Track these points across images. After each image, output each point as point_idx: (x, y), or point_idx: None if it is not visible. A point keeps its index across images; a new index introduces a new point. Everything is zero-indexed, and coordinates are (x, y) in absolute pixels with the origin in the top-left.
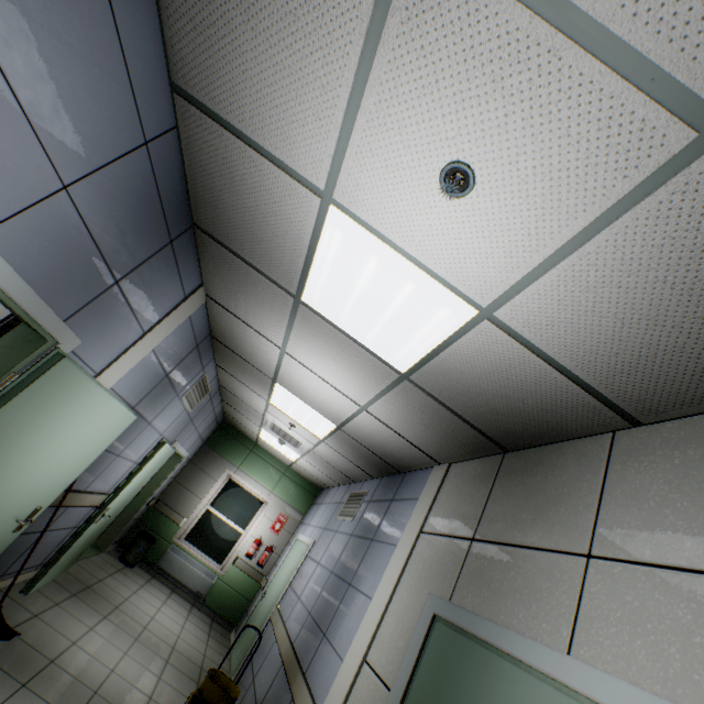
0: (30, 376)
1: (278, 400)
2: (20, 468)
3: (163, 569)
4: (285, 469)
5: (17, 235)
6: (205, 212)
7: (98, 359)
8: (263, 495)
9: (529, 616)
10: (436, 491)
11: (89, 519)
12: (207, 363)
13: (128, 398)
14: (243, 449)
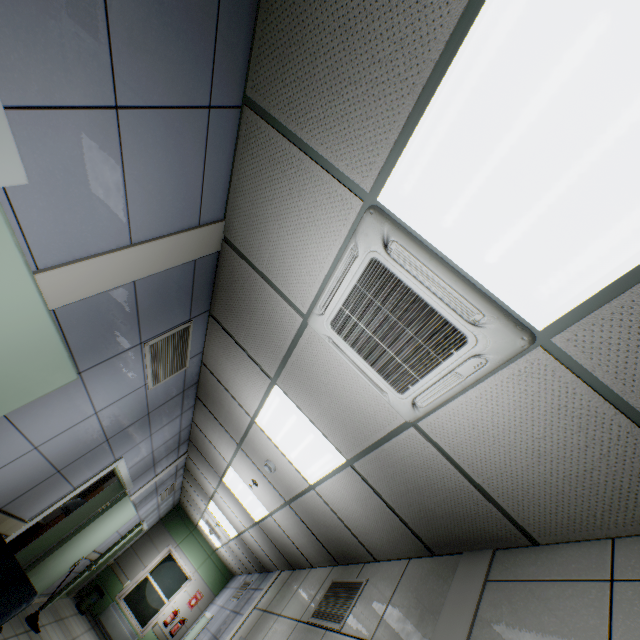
0: (114, 502)
1: (212, 508)
2: (91, 537)
3: (102, 621)
4: (211, 552)
5: (135, 466)
6: (194, 440)
7: (135, 489)
8: (190, 571)
9: (258, 637)
10: (270, 585)
11: (87, 568)
12: (179, 476)
13: (135, 501)
14: (186, 529)
